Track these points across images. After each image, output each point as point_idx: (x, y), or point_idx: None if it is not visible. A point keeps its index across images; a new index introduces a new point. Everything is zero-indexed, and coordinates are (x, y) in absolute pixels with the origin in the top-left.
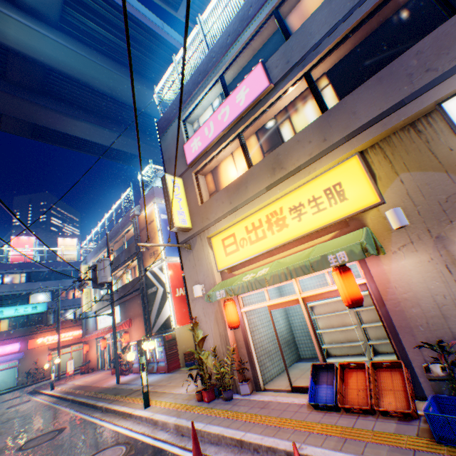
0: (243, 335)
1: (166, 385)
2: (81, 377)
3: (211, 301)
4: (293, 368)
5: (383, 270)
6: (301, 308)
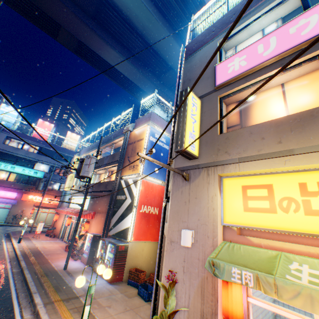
0: None
1: (105, 310)
2: (43, 240)
3: (217, 276)
4: None
5: None
6: None
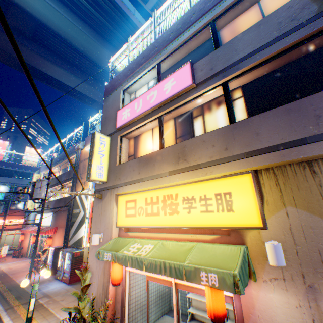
0: (121, 292)
1: (58, 303)
2: (10, 262)
3: (100, 259)
4: (160, 322)
5: (251, 293)
6: (173, 291)
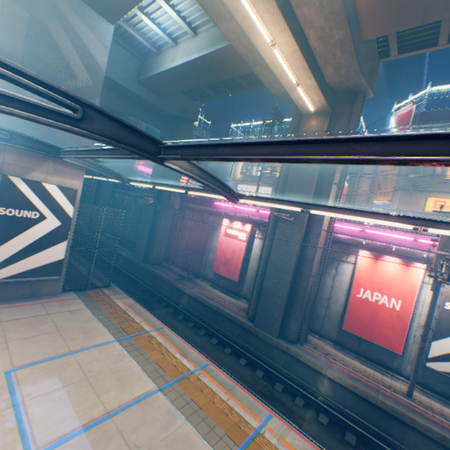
0: None
1: None
2: None
3: None
4: None
5: None
6: None
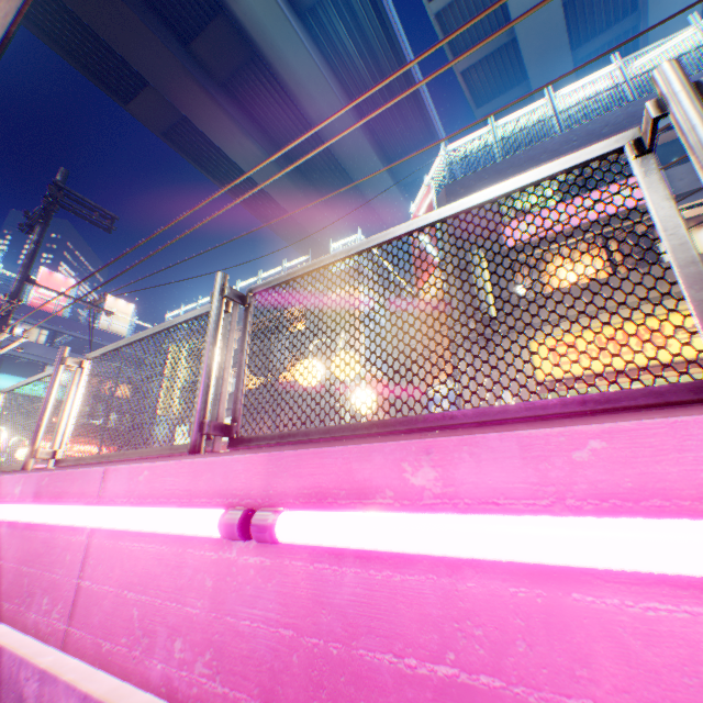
0: None
1: None
2: None
3: None
4: None
5: None
6: None
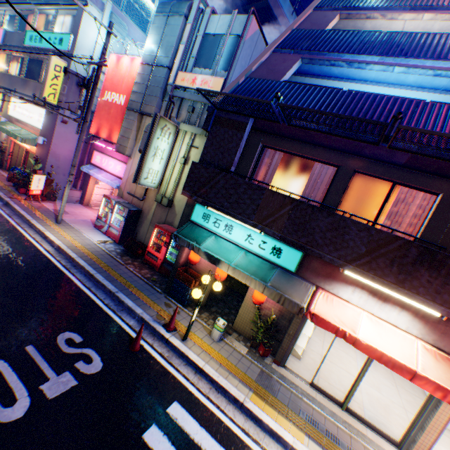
0: None
1: None
2: None
3: None
4: None
5: None
6: None
